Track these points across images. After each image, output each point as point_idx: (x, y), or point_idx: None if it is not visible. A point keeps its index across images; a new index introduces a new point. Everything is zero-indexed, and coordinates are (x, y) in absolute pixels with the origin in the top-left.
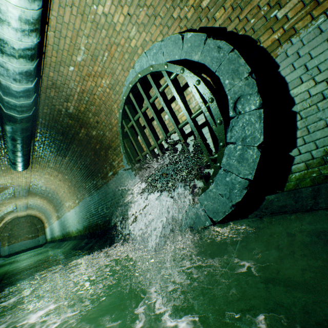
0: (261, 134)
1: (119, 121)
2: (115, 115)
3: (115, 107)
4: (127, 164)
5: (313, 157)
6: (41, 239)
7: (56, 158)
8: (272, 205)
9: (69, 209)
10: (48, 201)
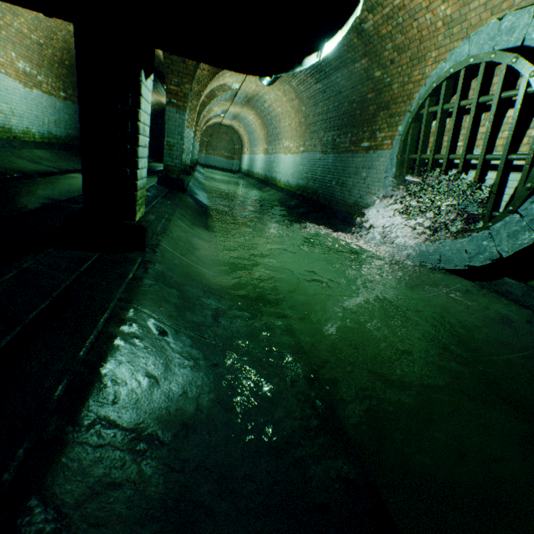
0: None
1: (422, 98)
2: (423, 67)
3: (431, 57)
4: (394, 153)
5: None
6: (235, 164)
7: (304, 78)
8: (502, 286)
9: (286, 151)
10: (262, 123)
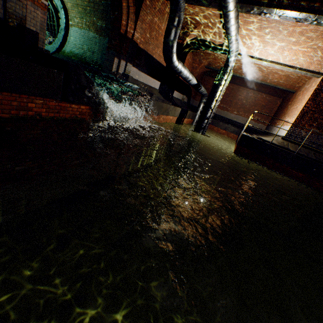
0: (62, 41)
1: None
2: None
3: None
4: None
5: (68, 52)
6: None
7: None
8: (60, 56)
9: None
10: None
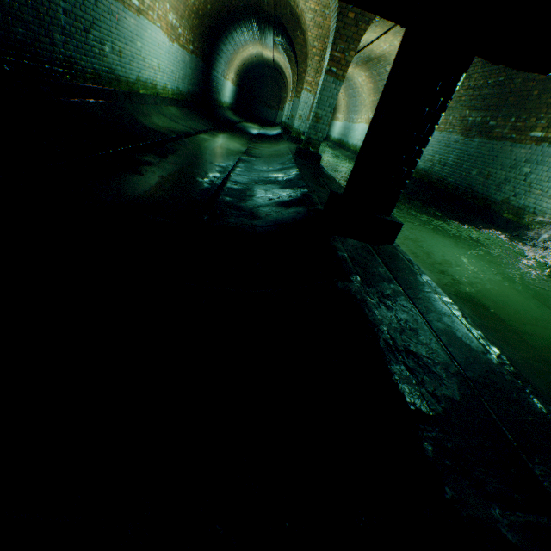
0: None
1: None
2: None
3: None
4: None
5: None
6: None
7: None
8: None
9: None
10: (374, 88)
